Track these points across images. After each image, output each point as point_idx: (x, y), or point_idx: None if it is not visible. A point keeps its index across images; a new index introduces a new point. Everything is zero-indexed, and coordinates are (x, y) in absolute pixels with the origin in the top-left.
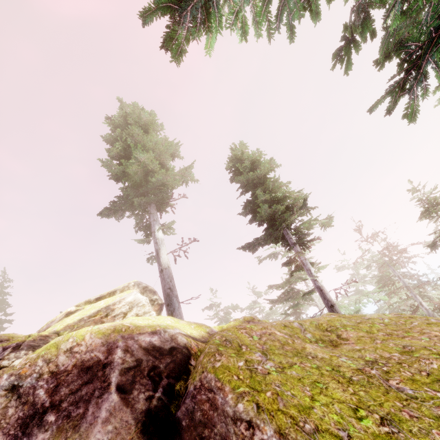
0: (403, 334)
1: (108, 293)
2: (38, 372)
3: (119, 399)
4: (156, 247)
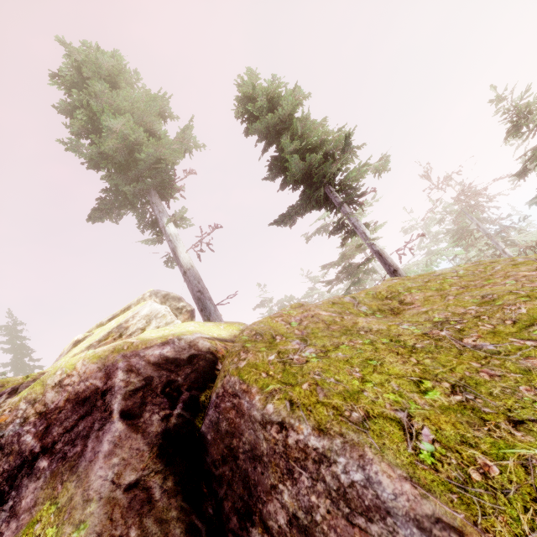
0: (483, 283)
1: (122, 311)
2: (22, 417)
3: (125, 427)
4: (171, 246)
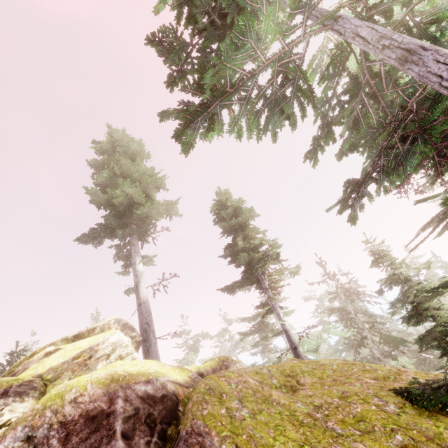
0: (345, 380)
1: (88, 331)
2: (48, 423)
3: (124, 445)
4: (136, 280)
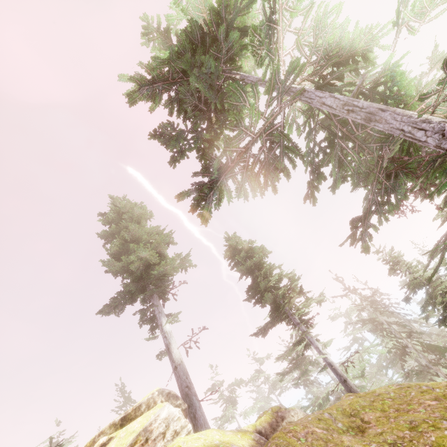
0: (407, 407)
1: (133, 410)
2: None
3: None
4: (166, 342)
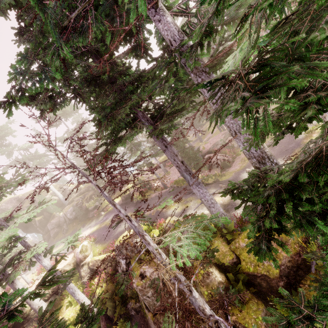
0: None
1: None
2: (6, 202)
3: (14, 200)
4: None
